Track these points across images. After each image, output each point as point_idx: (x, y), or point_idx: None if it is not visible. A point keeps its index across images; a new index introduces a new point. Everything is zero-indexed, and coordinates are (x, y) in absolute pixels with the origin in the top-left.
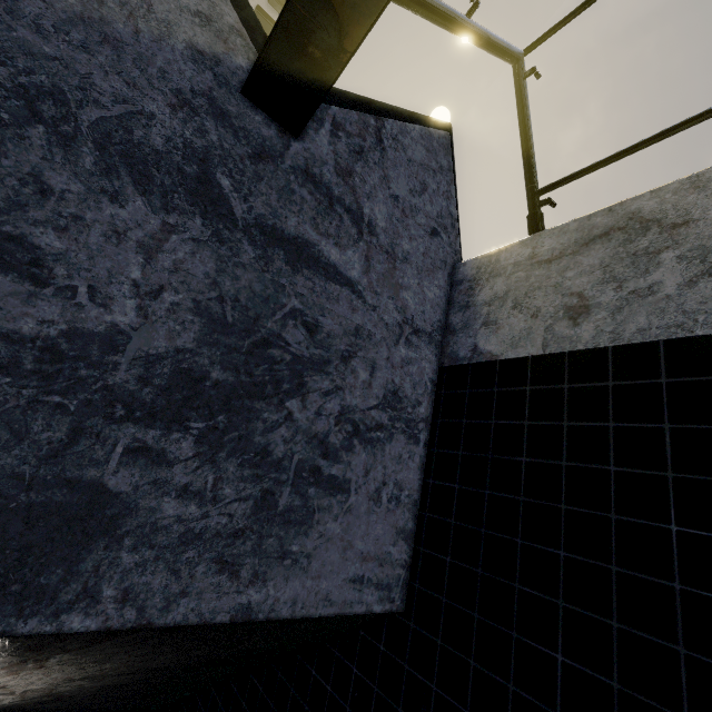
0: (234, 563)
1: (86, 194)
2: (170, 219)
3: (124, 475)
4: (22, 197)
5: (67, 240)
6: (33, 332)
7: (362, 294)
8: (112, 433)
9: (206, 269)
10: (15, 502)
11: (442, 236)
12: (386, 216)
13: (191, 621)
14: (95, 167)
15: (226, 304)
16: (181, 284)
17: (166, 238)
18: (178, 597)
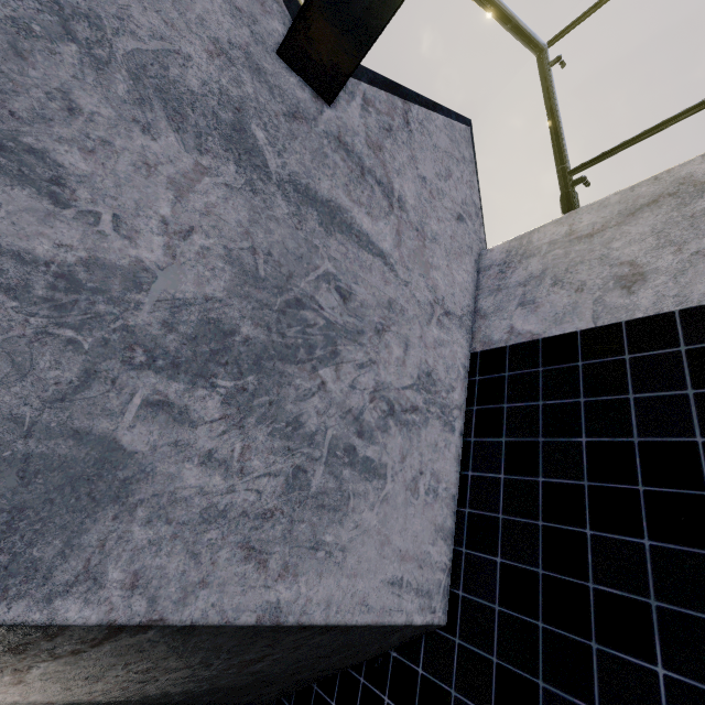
0: (261, 550)
1: (116, 120)
2: (203, 161)
3: (140, 431)
4: (48, 111)
5: (93, 163)
6: (48, 254)
7: (394, 267)
8: (130, 381)
9: (238, 217)
10: (9, 450)
11: (467, 222)
12: (415, 194)
13: (211, 619)
14: (127, 95)
15: (258, 256)
16: (213, 228)
17: (198, 179)
18: (197, 588)
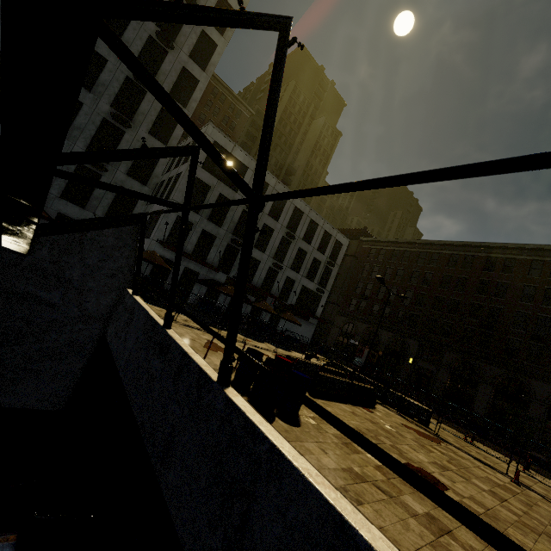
0: None
1: None
2: None
3: None
4: None
5: None
6: None
7: (59, 307)
8: None
9: None
10: None
11: (119, 276)
12: (80, 274)
13: None
14: None
15: None
16: None
17: None
18: None
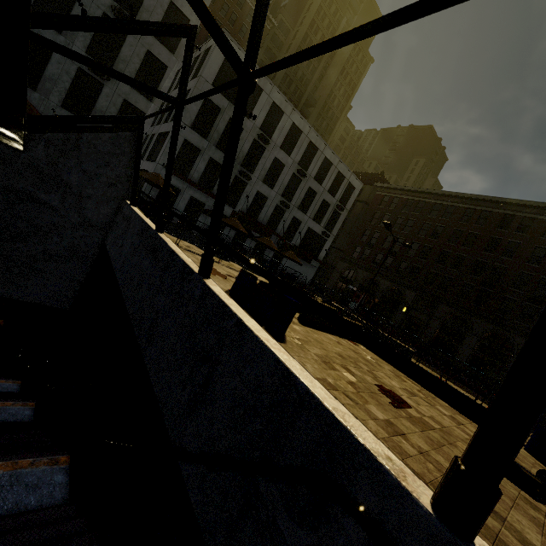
0: None
1: None
2: None
3: None
4: None
5: None
6: None
7: (59, 211)
8: None
9: None
10: None
11: (118, 186)
12: (78, 179)
13: None
14: None
15: None
16: None
17: None
18: None
